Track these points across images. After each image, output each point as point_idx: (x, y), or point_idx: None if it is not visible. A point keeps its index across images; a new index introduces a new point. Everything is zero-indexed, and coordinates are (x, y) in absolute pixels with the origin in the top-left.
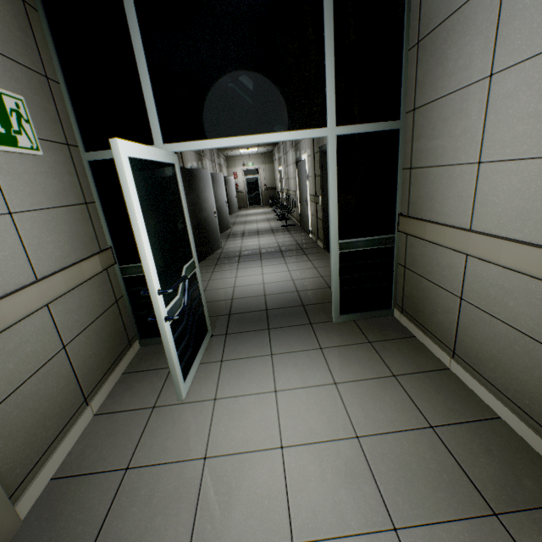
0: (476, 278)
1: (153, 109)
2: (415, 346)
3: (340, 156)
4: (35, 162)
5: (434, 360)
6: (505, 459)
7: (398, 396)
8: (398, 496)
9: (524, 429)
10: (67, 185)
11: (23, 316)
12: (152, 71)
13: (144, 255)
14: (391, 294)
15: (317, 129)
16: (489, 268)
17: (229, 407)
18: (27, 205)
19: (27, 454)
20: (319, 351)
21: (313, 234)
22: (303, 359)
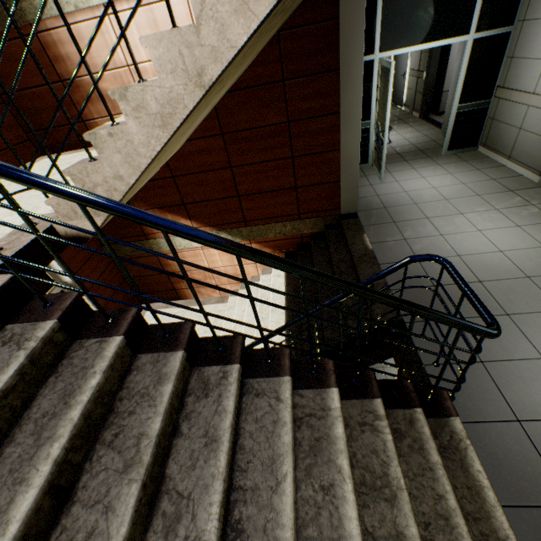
0: (529, 117)
1: (379, 33)
2: (489, 160)
3: (471, 52)
4: None
5: (497, 164)
6: (519, 183)
7: (479, 174)
8: (479, 191)
9: (530, 175)
10: None
11: None
12: (382, 10)
13: (388, 113)
14: (479, 137)
15: (463, 36)
16: (536, 111)
17: (405, 182)
18: None
19: None
20: (438, 166)
21: (407, 107)
22: (431, 169)
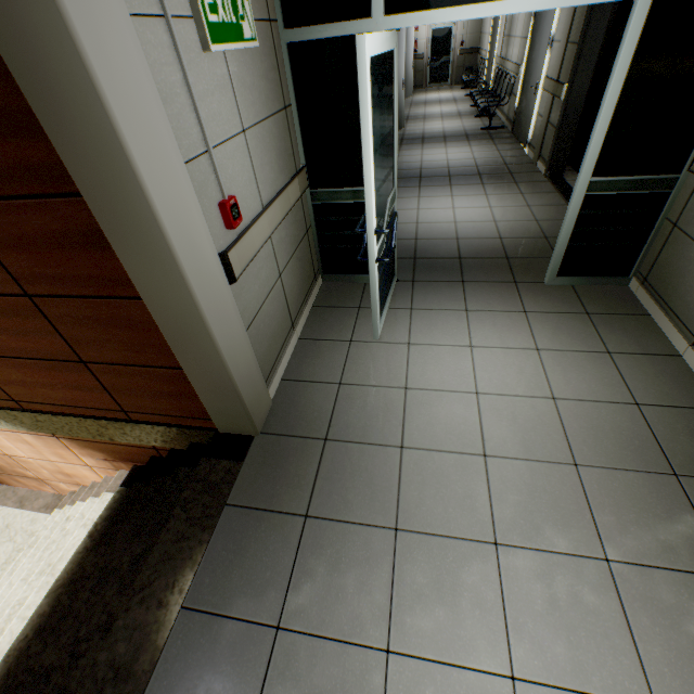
0: None
1: None
2: (645, 326)
3: (644, 37)
4: (251, 57)
5: (664, 344)
6: None
7: (607, 373)
8: (584, 446)
9: None
10: (272, 85)
11: (262, 244)
12: None
13: (369, 189)
14: (636, 258)
15: None
16: None
17: (424, 353)
18: (251, 119)
19: (269, 358)
20: (522, 315)
21: (532, 148)
22: (503, 320)
